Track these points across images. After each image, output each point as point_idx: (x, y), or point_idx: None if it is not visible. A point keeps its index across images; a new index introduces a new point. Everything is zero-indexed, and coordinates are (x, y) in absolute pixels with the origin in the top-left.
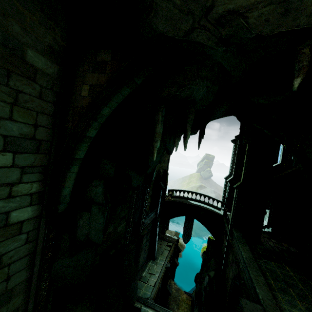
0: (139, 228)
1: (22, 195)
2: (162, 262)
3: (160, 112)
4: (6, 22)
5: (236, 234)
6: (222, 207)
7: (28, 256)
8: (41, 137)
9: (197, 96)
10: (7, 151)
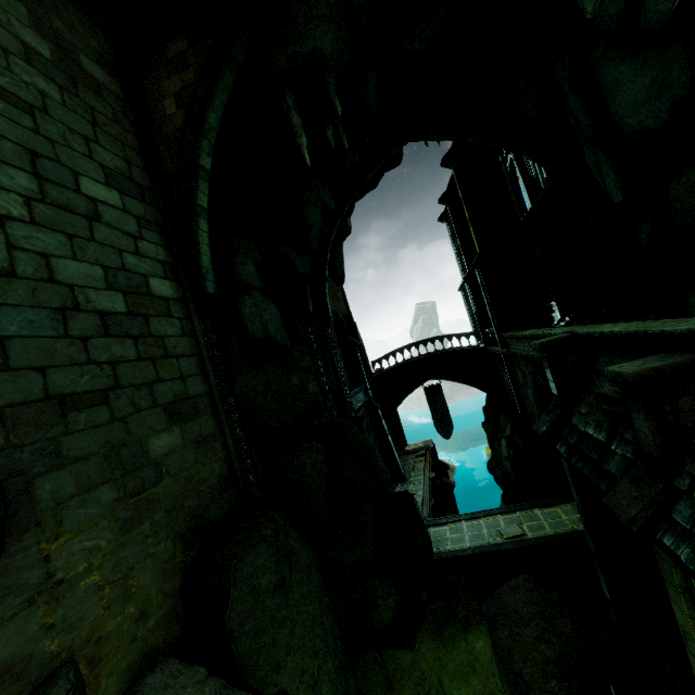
0: (347, 409)
1: (151, 258)
2: (419, 476)
3: (286, 96)
4: (47, 15)
5: (510, 333)
6: (479, 341)
7: (194, 358)
8: (140, 181)
9: (325, 49)
10: (111, 188)
